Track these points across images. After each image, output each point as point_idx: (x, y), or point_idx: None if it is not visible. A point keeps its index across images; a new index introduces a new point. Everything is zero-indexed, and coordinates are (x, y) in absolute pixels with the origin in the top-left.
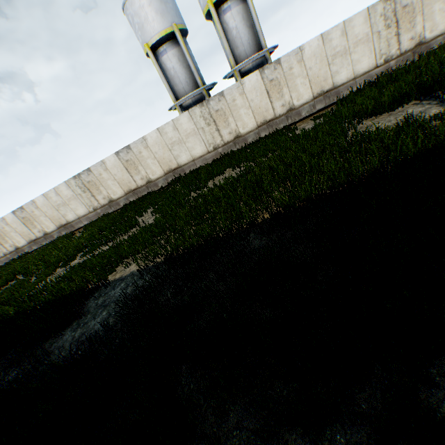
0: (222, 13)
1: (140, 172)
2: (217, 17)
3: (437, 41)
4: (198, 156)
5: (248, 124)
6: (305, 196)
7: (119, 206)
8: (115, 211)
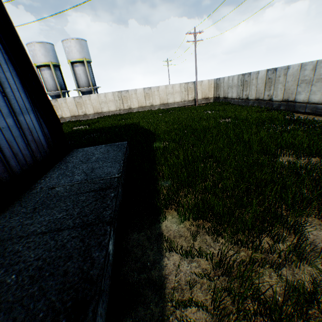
0: (75, 66)
1: None
2: (72, 67)
3: (135, 109)
4: None
5: (67, 114)
6: None
7: None
8: None
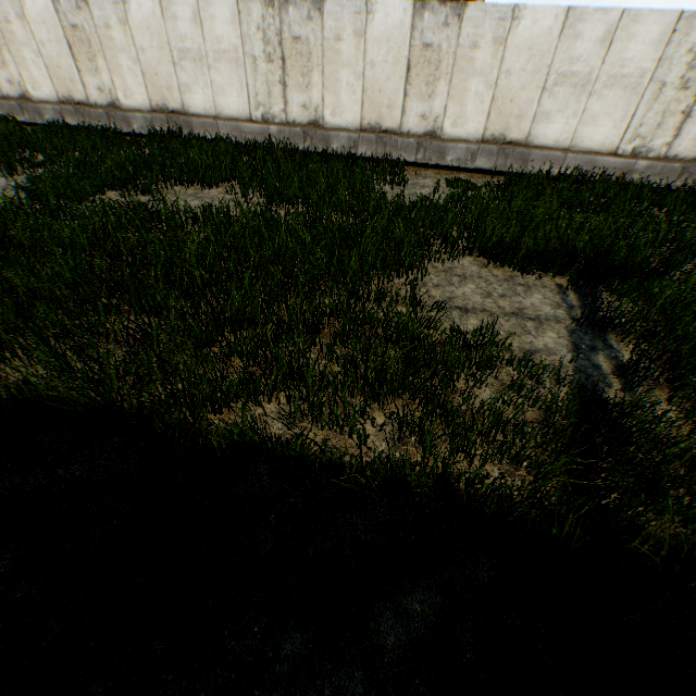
0: None
1: (101, 73)
2: None
3: None
4: (228, 116)
5: (346, 111)
6: (82, 404)
7: (43, 119)
8: (39, 124)
